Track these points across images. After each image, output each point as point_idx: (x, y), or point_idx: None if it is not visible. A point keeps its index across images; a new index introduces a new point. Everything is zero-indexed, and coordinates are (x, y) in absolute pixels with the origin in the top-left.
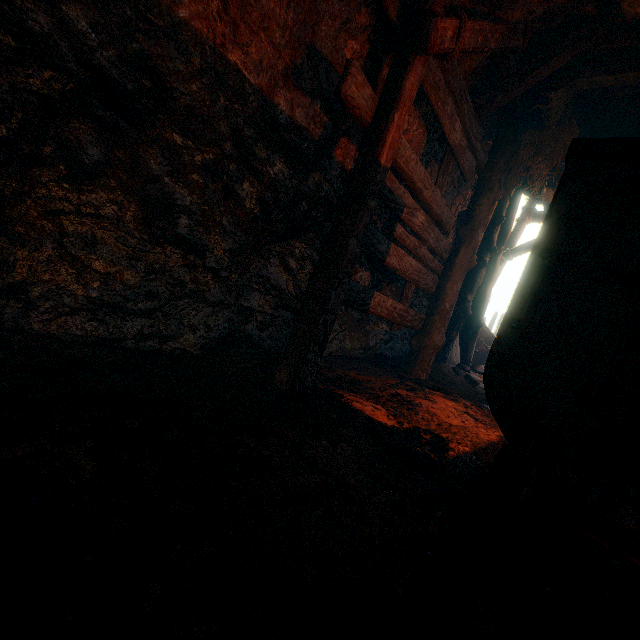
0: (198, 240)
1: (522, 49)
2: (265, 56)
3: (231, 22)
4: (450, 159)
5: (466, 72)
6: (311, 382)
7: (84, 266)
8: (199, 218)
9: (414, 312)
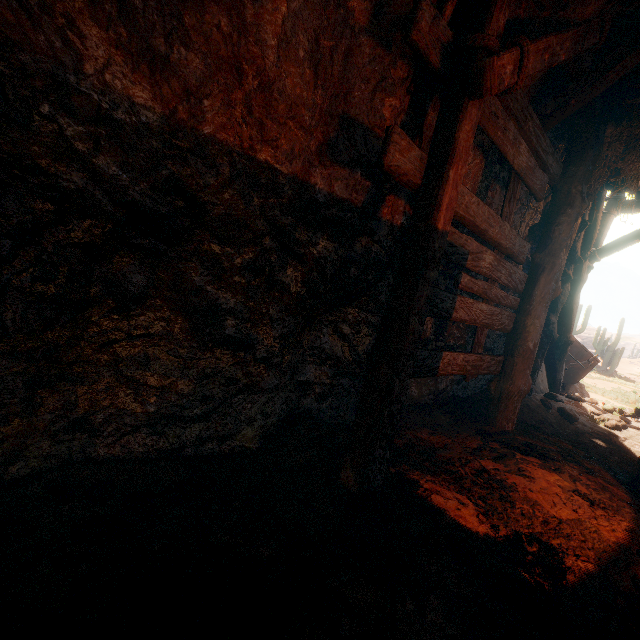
0: (246, 336)
1: (599, 45)
2: (296, 142)
3: (257, 123)
4: (516, 183)
5: (527, 86)
6: (381, 479)
7: (140, 384)
8: (245, 315)
9: (490, 357)
